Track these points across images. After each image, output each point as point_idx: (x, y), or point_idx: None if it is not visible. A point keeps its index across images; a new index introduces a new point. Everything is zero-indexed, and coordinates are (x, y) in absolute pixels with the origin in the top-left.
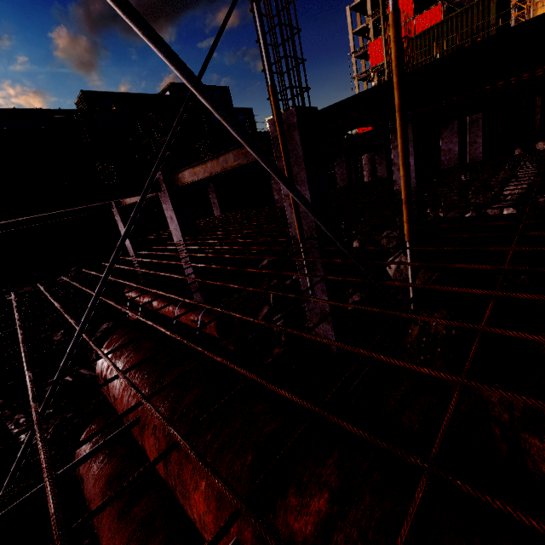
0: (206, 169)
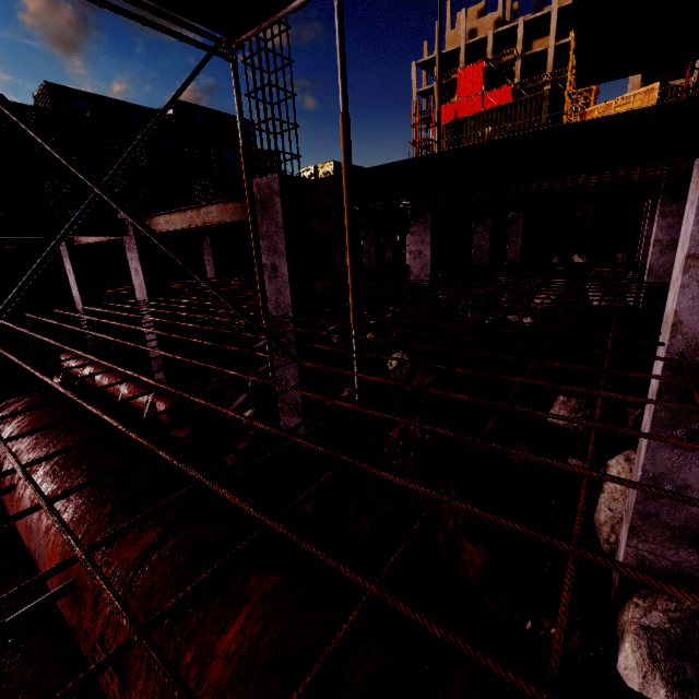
0: (185, 219)
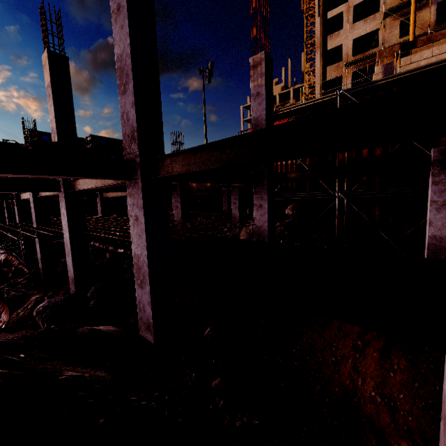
0: (26, 195)
